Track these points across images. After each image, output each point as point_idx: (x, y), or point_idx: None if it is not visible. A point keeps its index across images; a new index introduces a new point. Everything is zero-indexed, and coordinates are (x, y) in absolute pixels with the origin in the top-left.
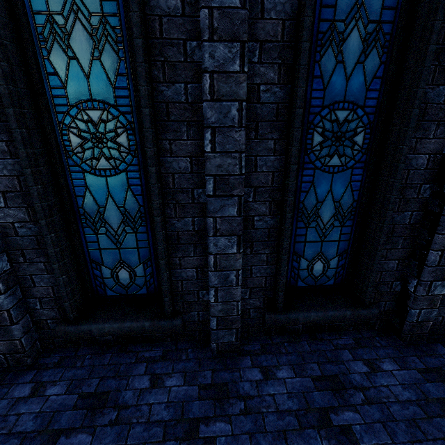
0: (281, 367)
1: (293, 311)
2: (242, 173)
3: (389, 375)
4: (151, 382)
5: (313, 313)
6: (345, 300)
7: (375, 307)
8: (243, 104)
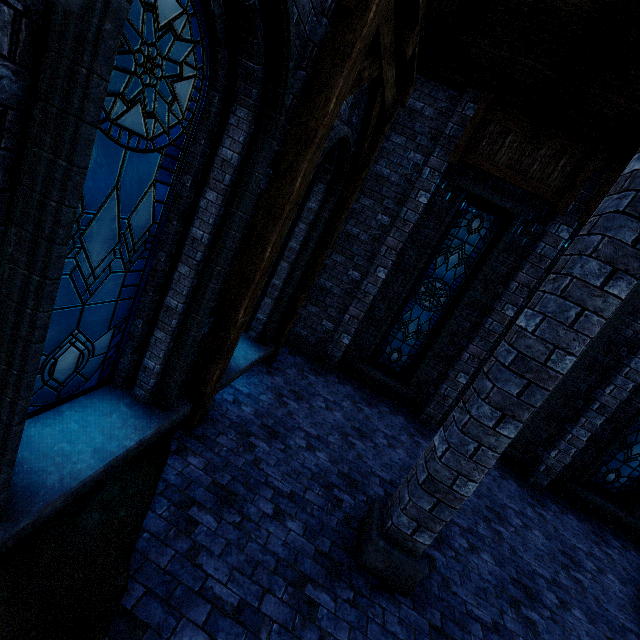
0: (569, 514)
1: (585, 490)
2: (615, 409)
3: (634, 556)
4: (500, 475)
5: (598, 499)
6: (619, 506)
7: (638, 521)
8: (636, 385)
